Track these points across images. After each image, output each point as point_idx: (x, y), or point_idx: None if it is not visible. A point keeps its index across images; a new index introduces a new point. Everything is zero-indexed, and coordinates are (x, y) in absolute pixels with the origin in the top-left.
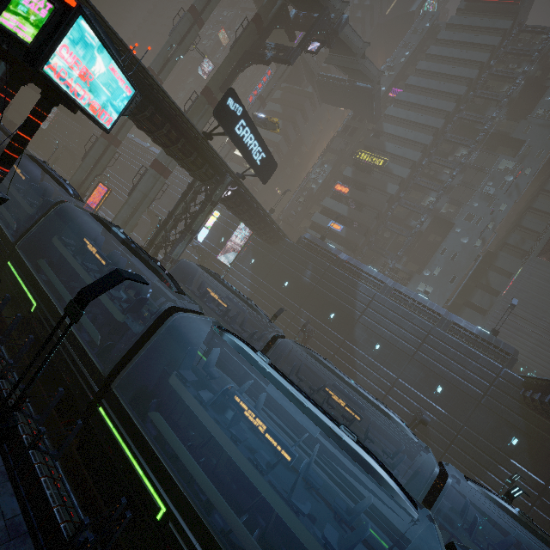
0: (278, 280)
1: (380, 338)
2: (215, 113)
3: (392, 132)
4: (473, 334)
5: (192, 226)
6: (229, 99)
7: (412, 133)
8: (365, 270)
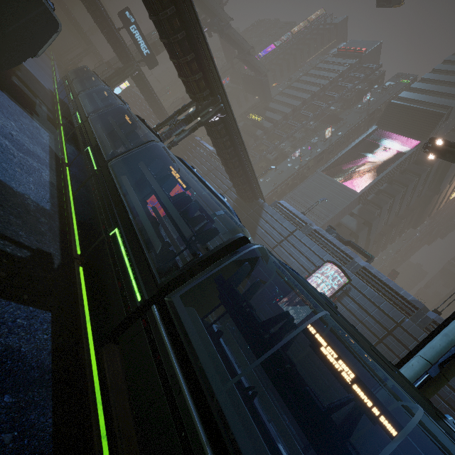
0: None
1: None
2: (118, 15)
3: (272, 107)
4: None
5: (111, 81)
6: (126, 12)
7: (282, 108)
8: (205, 145)
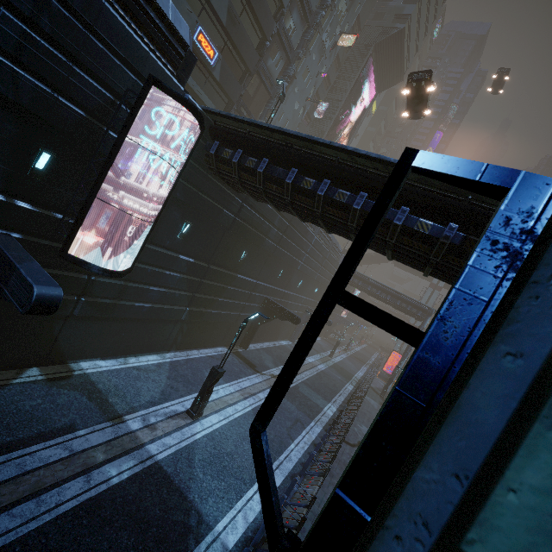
0: (234, 254)
1: (304, 275)
2: None
3: None
4: (336, 247)
5: None
6: None
7: None
8: None
